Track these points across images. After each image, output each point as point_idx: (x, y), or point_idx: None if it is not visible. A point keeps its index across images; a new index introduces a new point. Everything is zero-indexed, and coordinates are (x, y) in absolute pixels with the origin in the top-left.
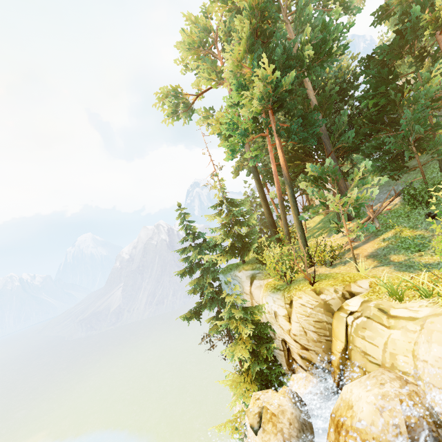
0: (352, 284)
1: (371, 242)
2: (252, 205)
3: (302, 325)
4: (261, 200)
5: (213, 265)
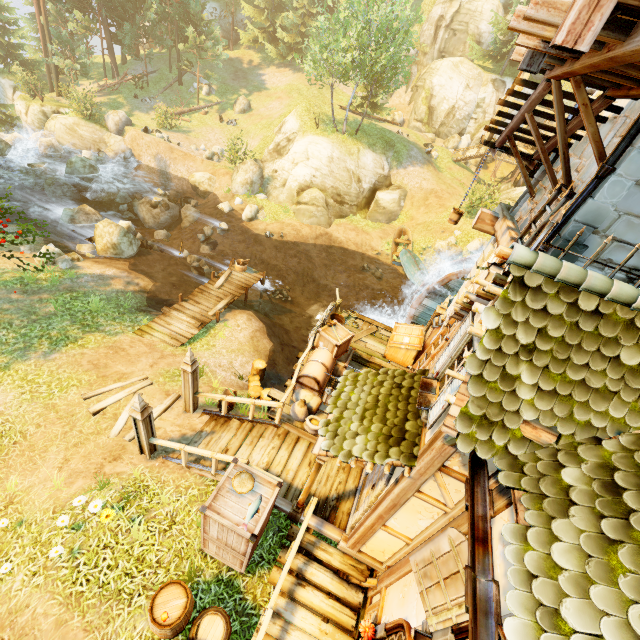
0: (62, 109)
1: (103, 97)
2: None
3: (33, 119)
4: None
5: None
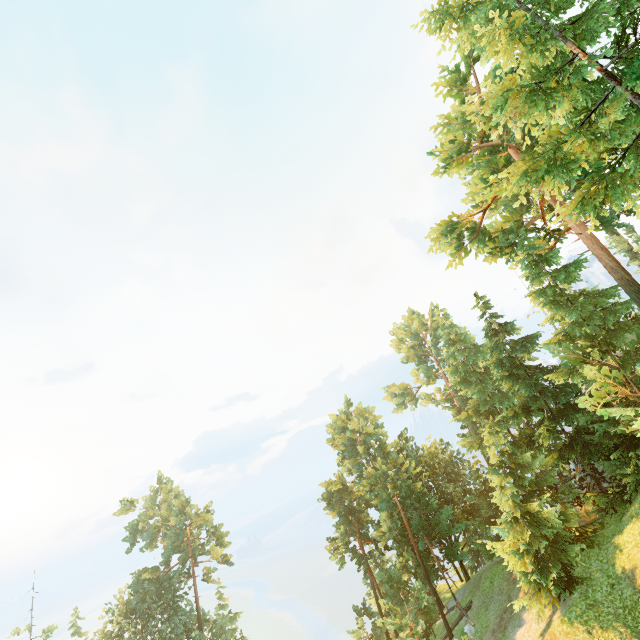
0: None
1: None
2: None
3: None
4: None
5: None
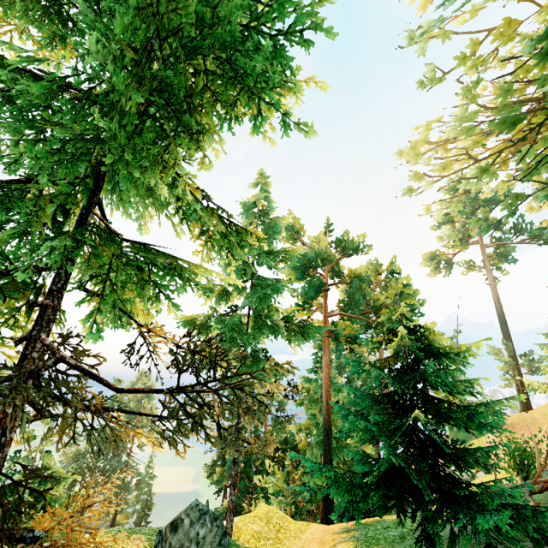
0: None
1: None
2: None
3: None
4: None
5: None
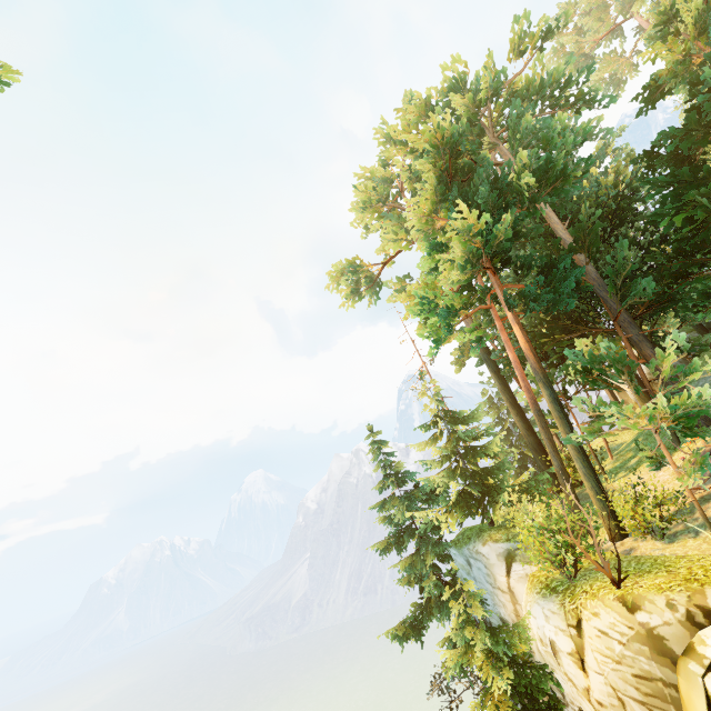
0: (709, 590)
1: None
2: (500, 411)
3: (610, 682)
4: (508, 406)
5: (437, 530)
